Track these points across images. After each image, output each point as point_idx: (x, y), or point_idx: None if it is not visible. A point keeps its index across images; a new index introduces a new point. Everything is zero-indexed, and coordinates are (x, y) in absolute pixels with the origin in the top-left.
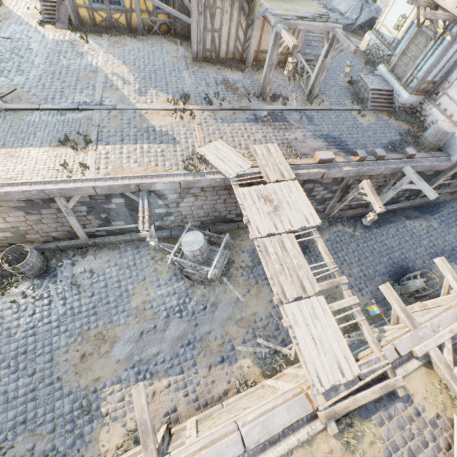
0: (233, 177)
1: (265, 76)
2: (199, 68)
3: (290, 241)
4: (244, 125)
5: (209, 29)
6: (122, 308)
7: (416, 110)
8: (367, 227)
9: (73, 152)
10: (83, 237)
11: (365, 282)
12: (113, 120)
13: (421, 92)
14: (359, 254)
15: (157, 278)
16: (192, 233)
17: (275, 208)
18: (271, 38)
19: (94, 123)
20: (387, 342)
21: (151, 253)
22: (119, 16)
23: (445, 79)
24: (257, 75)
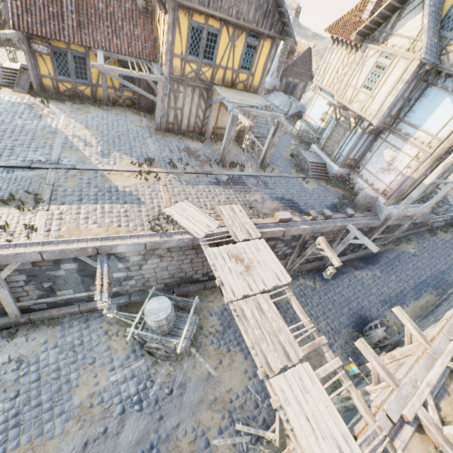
0: (201, 237)
1: (224, 147)
2: (162, 136)
3: (266, 302)
4: (208, 187)
5: (173, 107)
6: (59, 410)
7: (345, 179)
8: (324, 279)
9: (17, 212)
10: (14, 313)
11: (334, 336)
12: (71, 179)
13: (347, 166)
14: (323, 307)
15: (110, 359)
16: (157, 299)
17: (247, 268)
18: (229, 119)
19: (48, 182)
20: (377, 408)
21: (104, 326)
22: (85, 88)
23: (362, 158)
24: (215, 145)
